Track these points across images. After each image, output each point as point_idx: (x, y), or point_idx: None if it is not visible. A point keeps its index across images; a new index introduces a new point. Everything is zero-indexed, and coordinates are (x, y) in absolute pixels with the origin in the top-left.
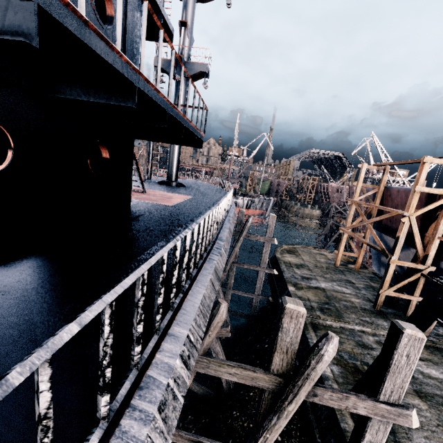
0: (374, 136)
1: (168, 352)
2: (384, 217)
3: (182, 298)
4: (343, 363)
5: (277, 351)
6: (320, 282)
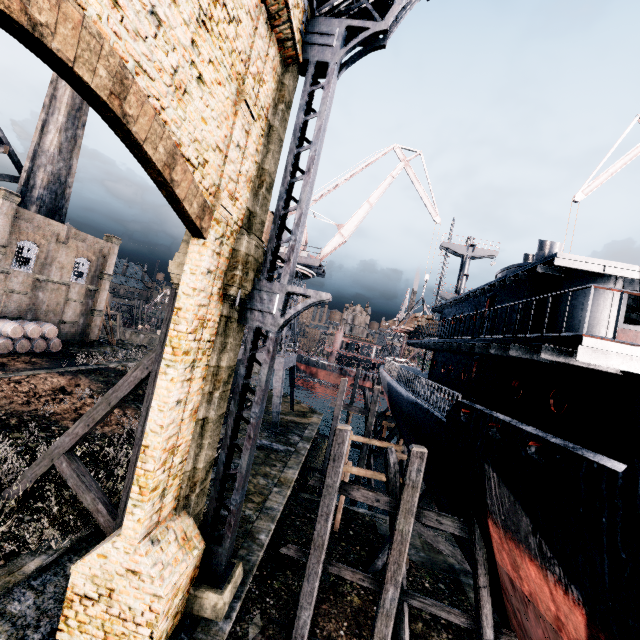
0: None
1: None
2: None
3: None
4: None
5: None
6: None
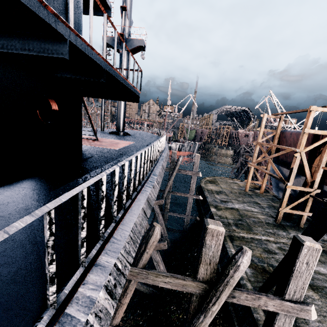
0: (272, 93)
1: (92, 284)
2: (281, 153)
3: (114, 227)
4: (254, 266)
5: (202, 263)
6: (235, 204)
